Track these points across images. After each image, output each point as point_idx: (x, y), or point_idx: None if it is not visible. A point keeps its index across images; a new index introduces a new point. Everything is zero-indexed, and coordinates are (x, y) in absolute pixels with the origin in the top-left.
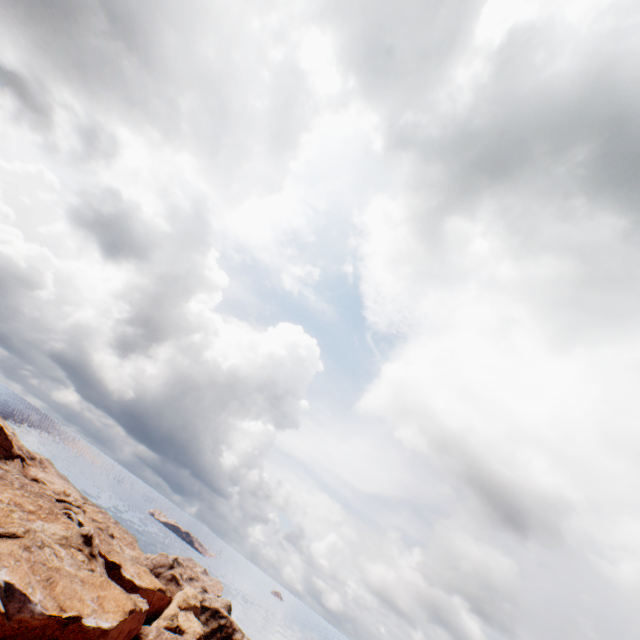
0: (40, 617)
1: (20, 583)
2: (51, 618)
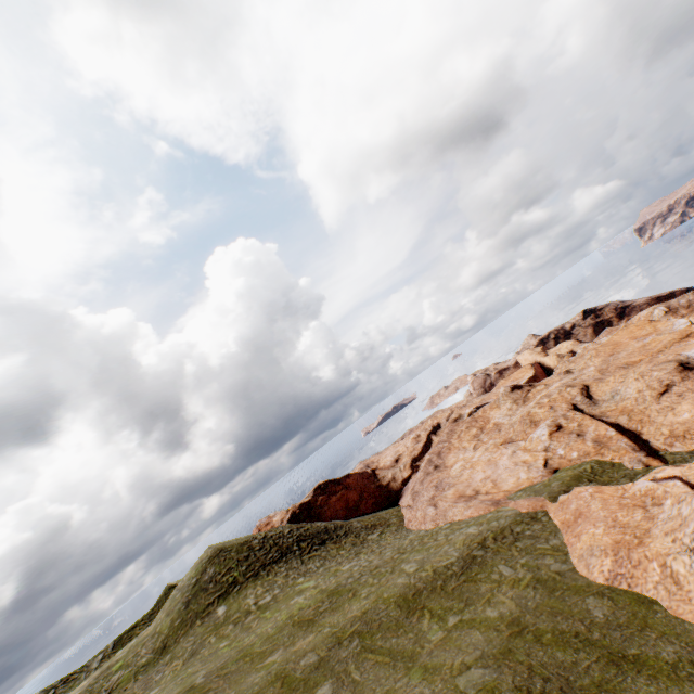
0: None
1: None
2: None
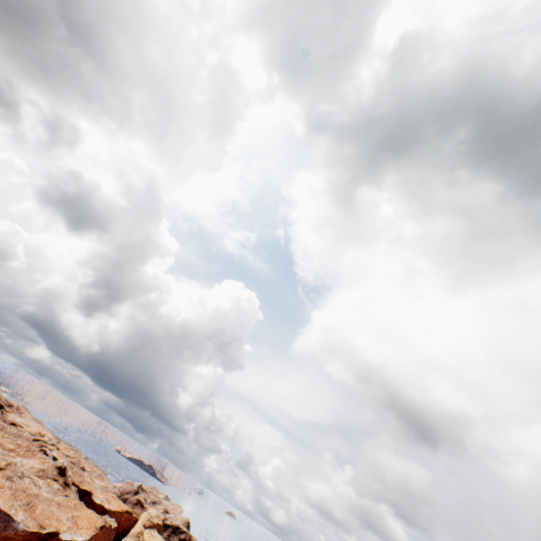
0: (23, 534)
1: (4, 506)
2: (32, 534)
